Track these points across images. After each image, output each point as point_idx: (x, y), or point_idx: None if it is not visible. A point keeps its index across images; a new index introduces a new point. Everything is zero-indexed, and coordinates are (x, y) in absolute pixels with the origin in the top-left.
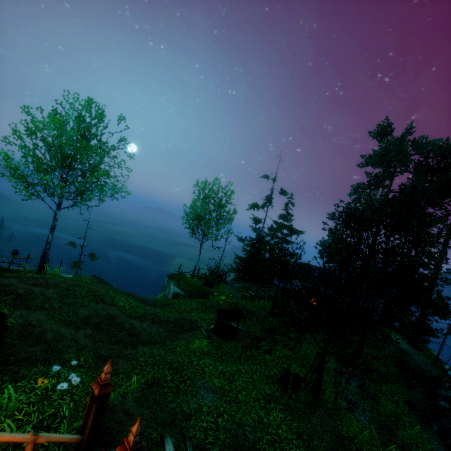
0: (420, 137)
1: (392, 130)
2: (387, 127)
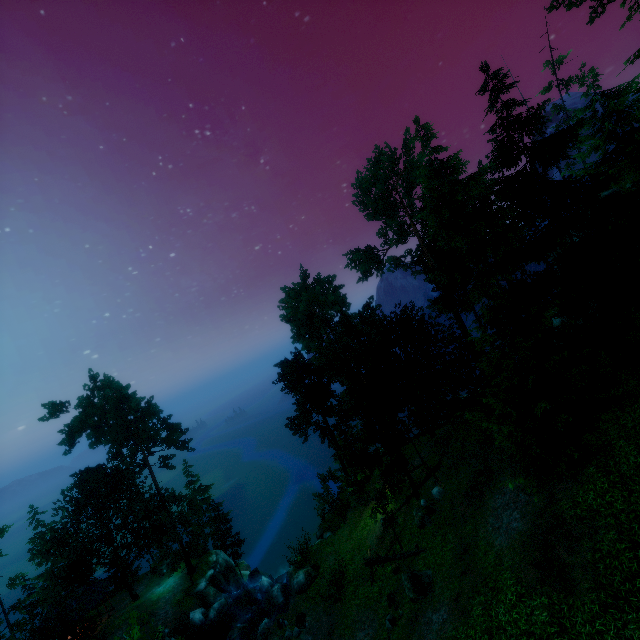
0: (106, 380)
1: (61, 407)
2: (55, 408)
